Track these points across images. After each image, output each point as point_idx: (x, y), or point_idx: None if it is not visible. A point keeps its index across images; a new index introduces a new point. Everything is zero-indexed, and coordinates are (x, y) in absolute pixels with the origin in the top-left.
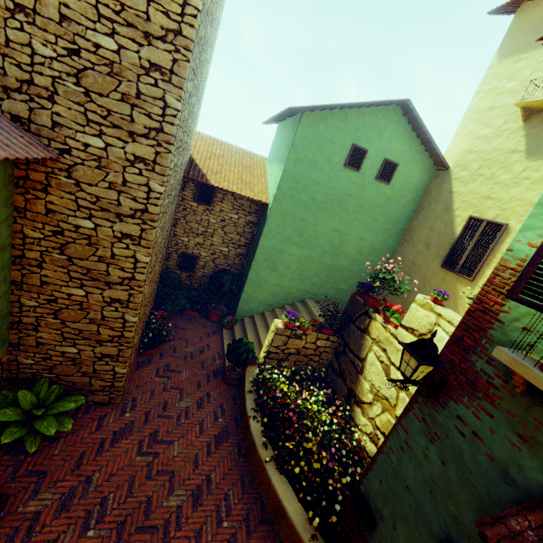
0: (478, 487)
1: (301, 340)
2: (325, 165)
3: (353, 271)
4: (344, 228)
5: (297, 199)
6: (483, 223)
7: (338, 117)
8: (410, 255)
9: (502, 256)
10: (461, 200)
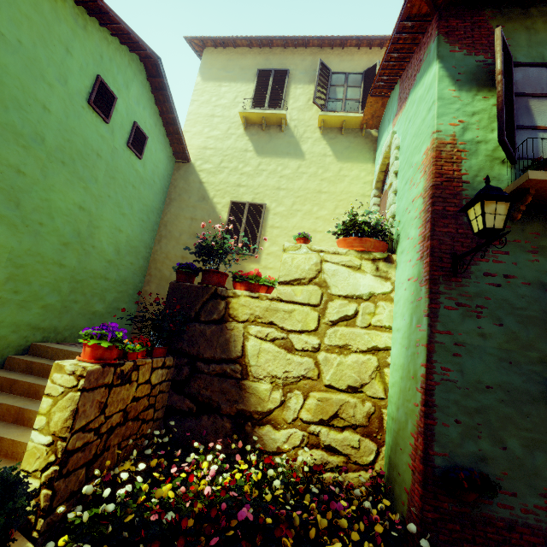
0: (536, 315)
1: (130, 385)
2: (58, 83)
3: (110, 279)
4: (94, 207)
5: (2, 120)
6: (246, 205)
7: (73, 14)
8: (176, 251)
9: (436, 137)
10: (215, 189)
